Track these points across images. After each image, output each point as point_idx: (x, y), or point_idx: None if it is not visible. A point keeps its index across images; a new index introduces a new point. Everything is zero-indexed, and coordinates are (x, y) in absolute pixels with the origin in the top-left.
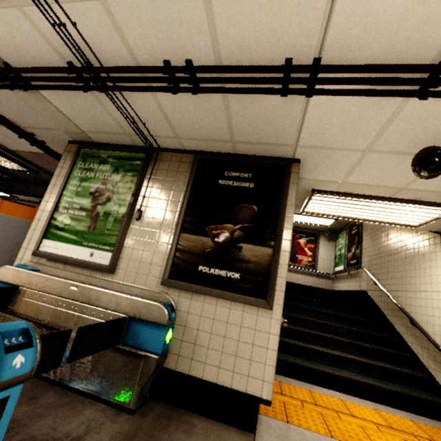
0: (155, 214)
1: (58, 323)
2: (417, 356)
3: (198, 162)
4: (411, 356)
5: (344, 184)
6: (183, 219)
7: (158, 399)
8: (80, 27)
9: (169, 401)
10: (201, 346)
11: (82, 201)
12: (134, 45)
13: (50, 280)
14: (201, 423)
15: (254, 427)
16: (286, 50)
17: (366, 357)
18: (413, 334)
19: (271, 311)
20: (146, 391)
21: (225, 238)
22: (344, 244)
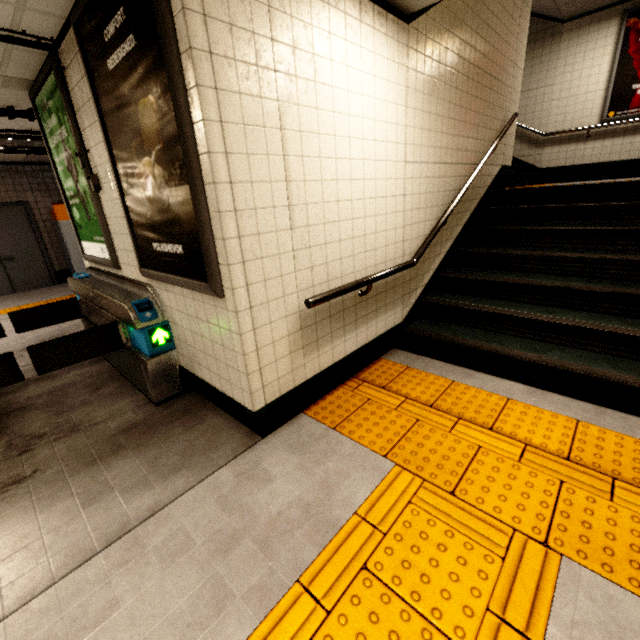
0: (104, 175)
1: None
2: None
3: (81, 38)
4: None
5: None
6: (116, 171)
7: (197, 392)
8: None
9: (203, 395)
10: (191, 346)
11: (70, 184)
12: None
13: (82, 287)
14: (214, 420)
15: (261, 432)
16: None
17: None
18: None
19: (225, 300)
20: (172, 387)
21: (152, 187)
22: None
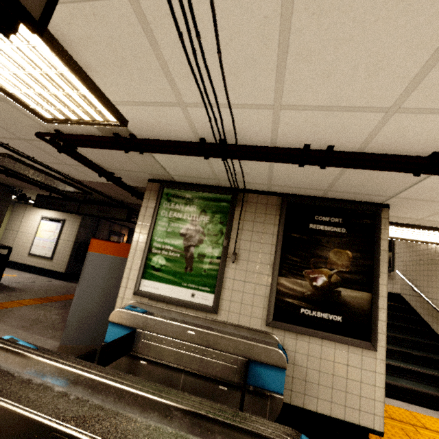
0: (249, 257)
1: (182, 364)
2: None
3: (286, 206)
4: None
5: (421, 220)
6: (279, 263)
7: None
8: (236, 121)
9: None
10: (312, 382)
11: (174, 242)
12: (282, 134)
13: (166, 323)
14: None
15: None
16: (438, 147)
17: (415, 364)
18: None
19: (375, 352)
20: None
21: (323, 282)
22: None
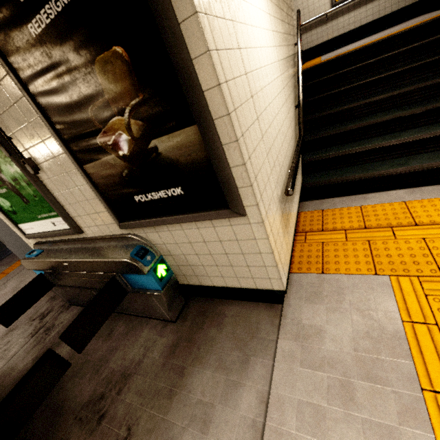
0: (41, 154)
1: (85, 286)
2: None
3: None
4: None
5: None
6: (66, 145)
7: (196, 296)
8: None
9: (204, 296)
10: (196, 266)
11: None
12: None
13: (48, 262)
14: (232, 310)
15: (280, 301)
16: None
17: None
18: None
19: (246, 216)
20: (178, 303)
21: (128, 145)
22: None
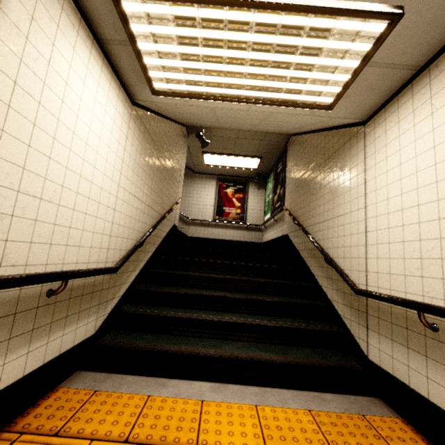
0: None
1: None
2: (331, 304)
3: None
4: (325, 305)
5: None
6: None
7: None
8: None
9: None
10: None
11: None
12: None
13: None
14: None
15: None
16: None
17: (269, 315)
18: (328, 276)
19: None
20: None
21: None
22: (271, 188)
